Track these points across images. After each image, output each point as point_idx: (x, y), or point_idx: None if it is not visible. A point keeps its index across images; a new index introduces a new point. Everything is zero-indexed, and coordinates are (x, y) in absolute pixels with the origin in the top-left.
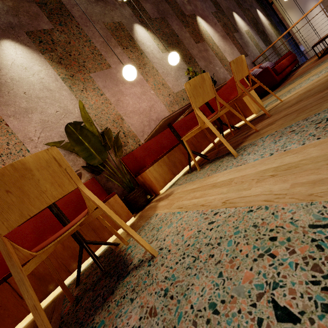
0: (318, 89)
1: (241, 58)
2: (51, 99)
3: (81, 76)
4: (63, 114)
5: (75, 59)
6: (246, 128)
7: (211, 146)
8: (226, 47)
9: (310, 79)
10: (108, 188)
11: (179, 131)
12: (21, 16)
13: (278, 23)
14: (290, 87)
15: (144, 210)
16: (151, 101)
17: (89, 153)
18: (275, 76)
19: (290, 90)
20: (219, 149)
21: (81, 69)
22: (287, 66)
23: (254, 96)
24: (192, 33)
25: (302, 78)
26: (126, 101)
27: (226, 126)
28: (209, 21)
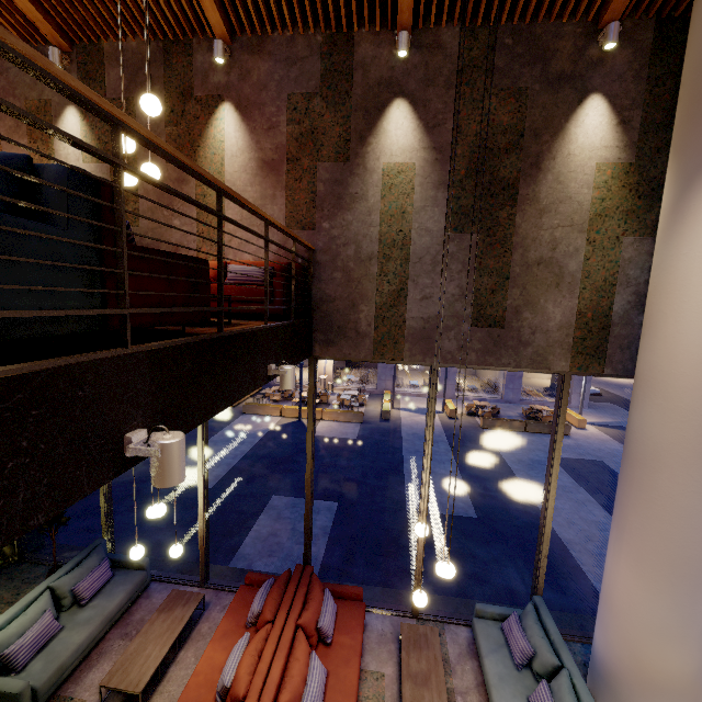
0: None
1: None
2: None
3: None
4: None
5: None
6: None
7: None
8: (251, 189)
9: None
10: None
11: None
12: None
13: None
14: None
15: None
16: None
17: None
18: None
19: None
20: None
21: None
22: None
23: None
24: (177, 140)
25: None
26: None
27: None
28: (256, 117)
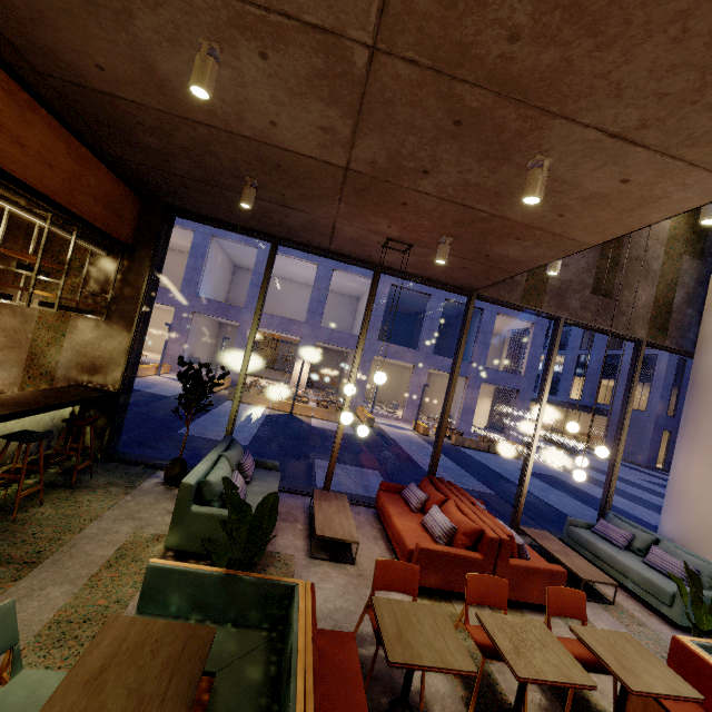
0: None
1: None
2: None
3: None
4: None
5: None
6: None
7: None
8: None
9: None
10: None
11: None
12: None
13: None
14: None
15: None
16: None
17: None
18: None
19: None
20: None
21: None
22: None
23: None
24: None
25: None
26: None
27: None
28: None
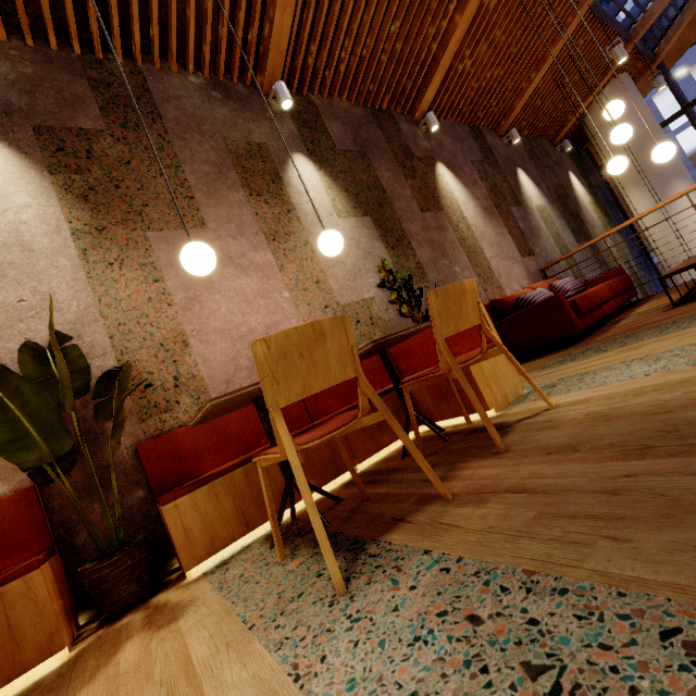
0: (623, 432)
1: (460, 287)
2: (21, 271)
3: (124, 232)
4: (36, 309)
5: (125, 196)
6: (452, 454)
7: (380, 458)
8: (489, 230)
9: (631, 368)
10: (69, 520)
11: (321, 397)
12: (42, 95)
13: (610, 204)
14: (590, 365)
15: (108, 631)
16: (276, 314)
17: (18, 433)
18: (575, 318)
19: (586, 376)
20: (366, 495)
21: (130, 218)
22: (606, 299)
23: (503, 364)
24: (419, 191)
25: (622, 351)
26: (214, 304)
27: (430, 415)
28: (462, 175)
